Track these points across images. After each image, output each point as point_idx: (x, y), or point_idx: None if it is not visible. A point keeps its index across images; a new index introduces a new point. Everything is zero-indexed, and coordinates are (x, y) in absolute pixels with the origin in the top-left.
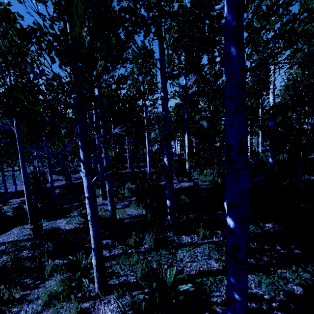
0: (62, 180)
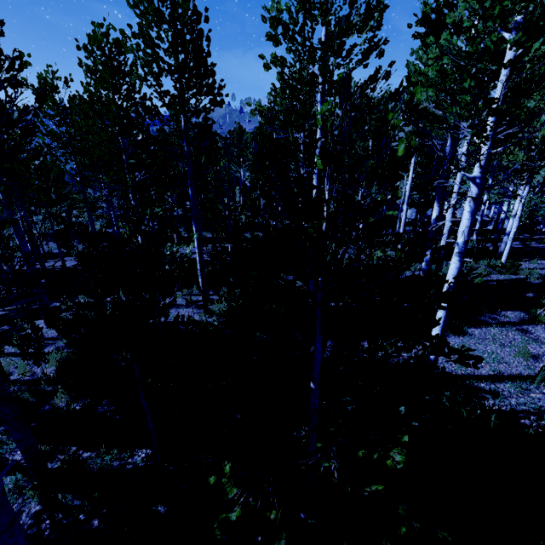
0: (70, 257)
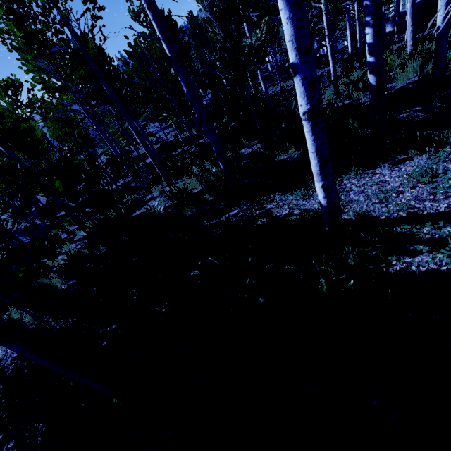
0: (124, 178)
